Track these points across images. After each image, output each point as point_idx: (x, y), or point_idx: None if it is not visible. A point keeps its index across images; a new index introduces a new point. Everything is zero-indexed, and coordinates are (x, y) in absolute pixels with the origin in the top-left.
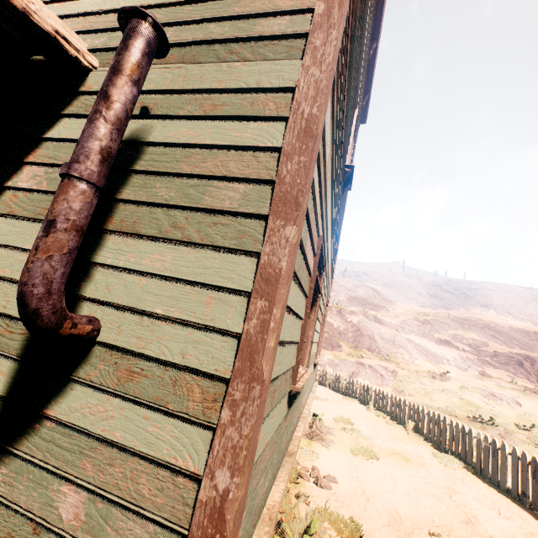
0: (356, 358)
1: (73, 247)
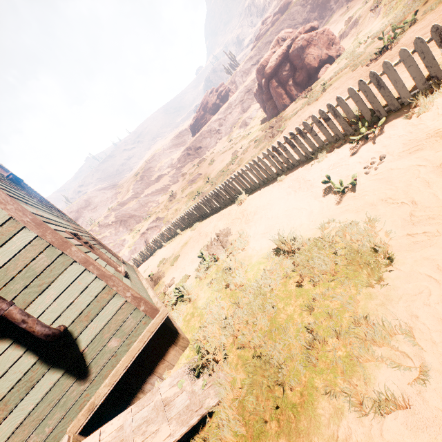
0: (138, 235)
1: (35, 318)
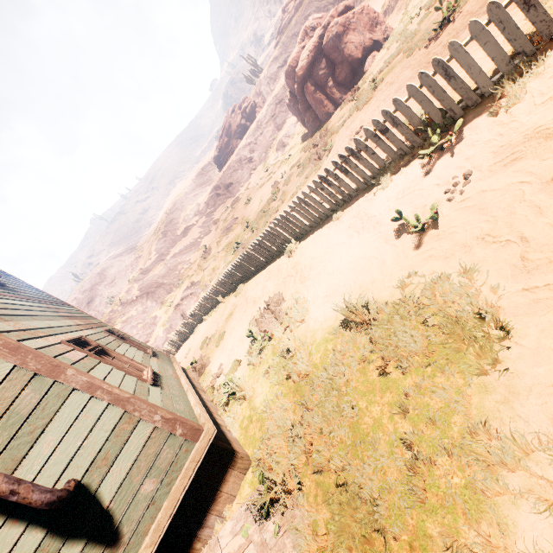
0: (171, 308)
1: (29, 482)
